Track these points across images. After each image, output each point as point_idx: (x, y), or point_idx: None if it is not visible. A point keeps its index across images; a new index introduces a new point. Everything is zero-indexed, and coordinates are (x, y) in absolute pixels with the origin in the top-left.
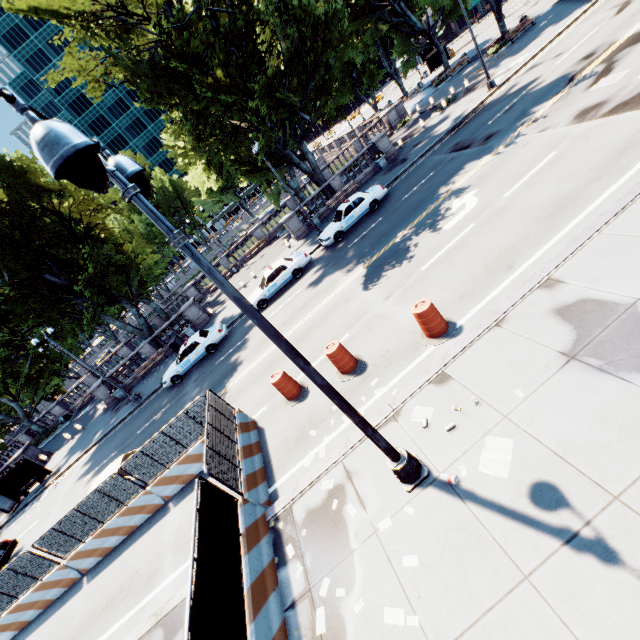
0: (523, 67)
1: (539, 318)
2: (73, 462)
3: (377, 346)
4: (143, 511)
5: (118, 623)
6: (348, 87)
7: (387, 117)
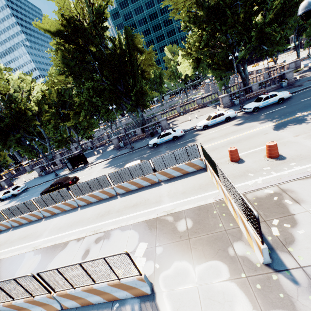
0: None
1: None
2: (100, 162)
3: (292, 152)
4: (149, 181)
5: (142, 211)
6: None
7: (288, 65)
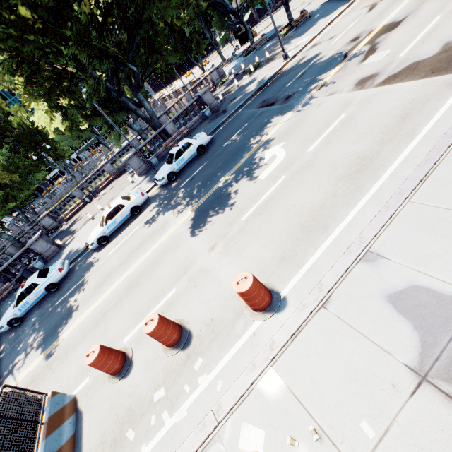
0: (307, 45)
1: (369, 305)
2: None
3: (202, 310)
4: None
5: None
6: (180, 51)
7: (210, 76)
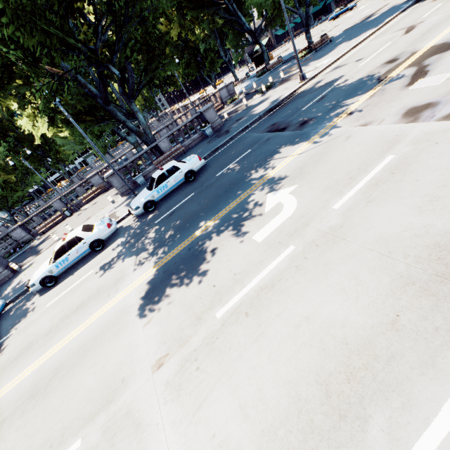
0: (328, 67)
1: None
2: None
3: None
4: None
5: None
6: (193, 67)
7: (219, 93)
